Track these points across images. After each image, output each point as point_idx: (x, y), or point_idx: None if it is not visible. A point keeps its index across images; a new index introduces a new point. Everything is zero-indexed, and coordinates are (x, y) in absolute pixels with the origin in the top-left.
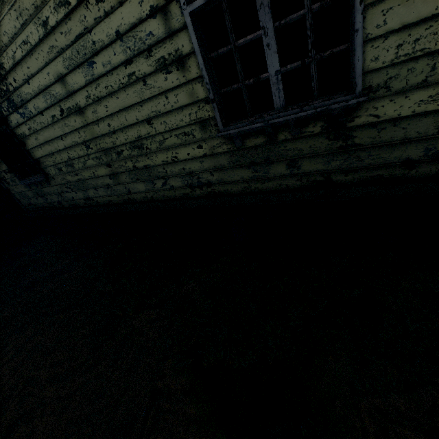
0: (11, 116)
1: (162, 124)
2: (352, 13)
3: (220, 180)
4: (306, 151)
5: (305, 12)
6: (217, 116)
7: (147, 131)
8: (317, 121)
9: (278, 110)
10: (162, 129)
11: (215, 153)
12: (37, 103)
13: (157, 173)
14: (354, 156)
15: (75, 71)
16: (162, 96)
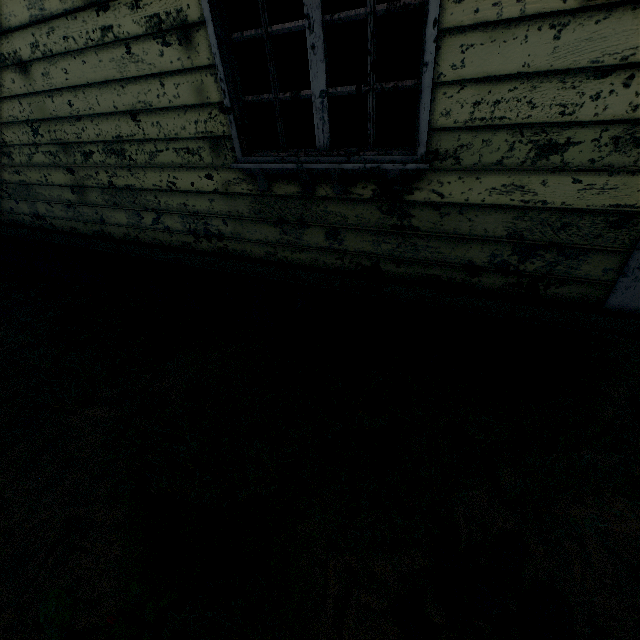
0: None
1: (154, 126)
2: (425, 36)
3: (236, 234)
4: (351, 221)
5: (367, 11)
6: (235, 137)
7: (131, 130)
8: (368, 181)
9: (321, 150)
10: (154, 134)
11: (231, 193)
12: None
13: (145, 201)
14: (410, 242)
15: None
16: (155, 80)
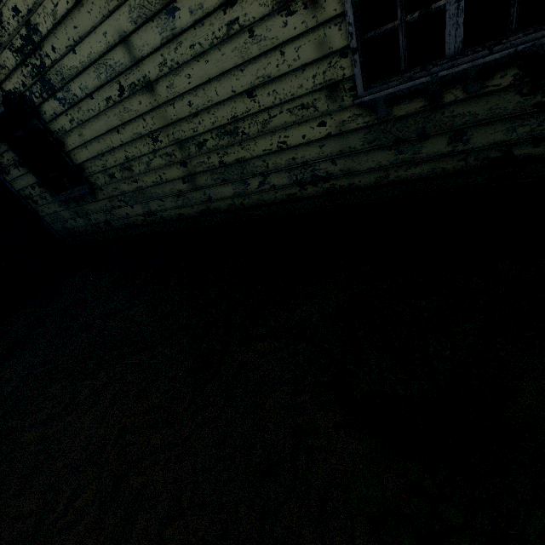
0: (45, 104)
1: (270, 95)
2: None
3: (345, 170)
4: (482, 116)
5: None
6: (358, 75)
7: (246, 108)
8: (508, 67)
9: (450, 57)
10: (269, 102)
11: (344, 132)
12: (85, 82)
13: (253, 168)
14: None
15: (146, 26)
16: (275, 52)
